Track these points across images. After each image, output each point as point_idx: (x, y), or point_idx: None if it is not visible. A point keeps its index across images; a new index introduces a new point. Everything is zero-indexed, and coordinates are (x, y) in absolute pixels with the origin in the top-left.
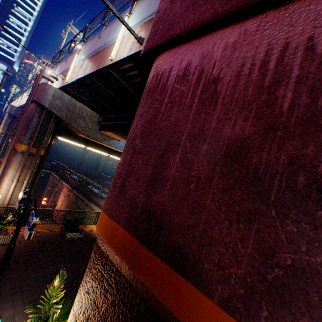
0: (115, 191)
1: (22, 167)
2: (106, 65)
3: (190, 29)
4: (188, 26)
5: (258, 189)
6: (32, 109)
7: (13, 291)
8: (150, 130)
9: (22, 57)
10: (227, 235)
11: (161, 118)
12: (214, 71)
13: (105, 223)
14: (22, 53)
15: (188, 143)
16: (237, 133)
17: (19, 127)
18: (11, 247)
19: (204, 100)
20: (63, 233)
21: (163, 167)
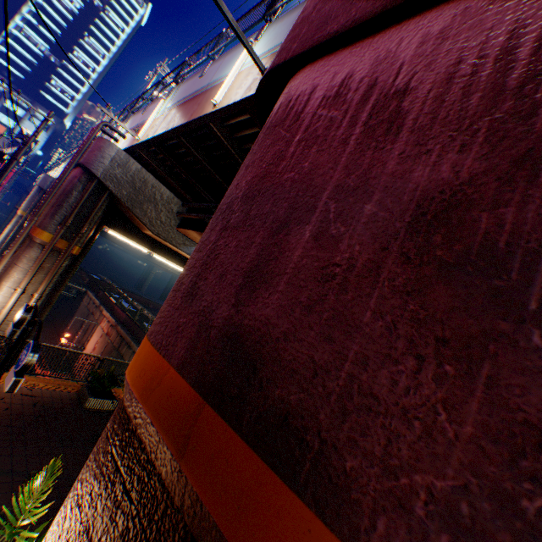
0: (176, 299)
1: (36, 268)
2: (206, 113)
3: (357, 22)
4: (355, 18)
5: (495, 285)
6: (74, 177)
7: None
8: (261, 188)
9: (81, 108)
10: (410, 390)
11: (286, 167)
12: (397, 80)
13: (145, 360)
14: (83, 103)
15: (334, 204)
16: (444, 177)
17: (47, 202)
18: None
19: (373, 128)
20: (82, 396)
21: (276, 250)
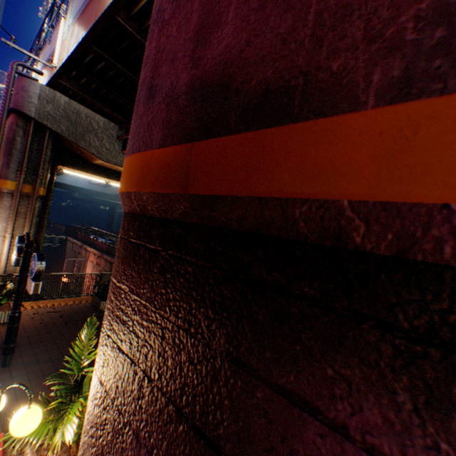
0: (139, 112)
1: (14, 215)
2: (108, 5)
3: None
4: None
5: None
6: (11, 125)
7: (31, 376)
8: None
9: None
10: None
11: None
12: None
13: (131, 167)
14: None
15: None
16: None
17: None
18: (15, 316)
19: None
20: (95, 303)
21: None
